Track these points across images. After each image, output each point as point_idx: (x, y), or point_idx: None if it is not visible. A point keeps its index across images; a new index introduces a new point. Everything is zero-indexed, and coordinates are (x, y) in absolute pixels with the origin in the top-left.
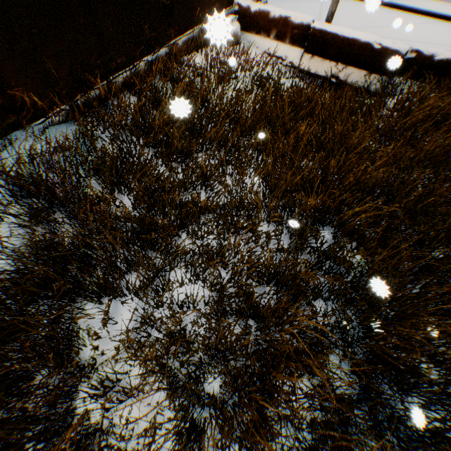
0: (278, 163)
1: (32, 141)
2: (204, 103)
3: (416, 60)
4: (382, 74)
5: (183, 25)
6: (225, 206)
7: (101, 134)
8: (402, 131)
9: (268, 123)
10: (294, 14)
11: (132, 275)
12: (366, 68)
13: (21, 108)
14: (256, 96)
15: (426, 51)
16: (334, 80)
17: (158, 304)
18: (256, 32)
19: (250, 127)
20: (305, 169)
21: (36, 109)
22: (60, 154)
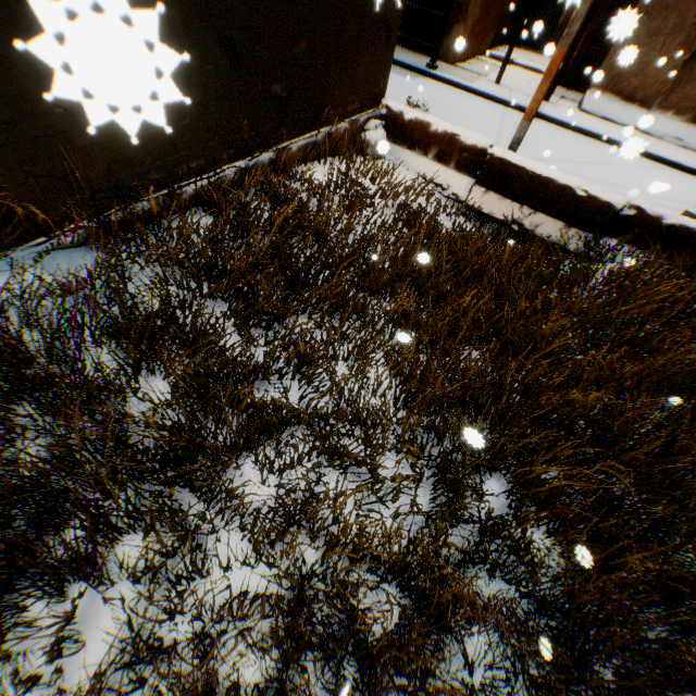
0: (424, 348)
1: (14, 274)
2: (318, 237)
3: (636, 219)
4: (586, 229)
5: (303, 125)
6: (328, 415)
7: (140, 270)
8: (620, 325)
9: (414, 281)
10: (465, 131)
11: (139, 537)
12: (563, 217)
13: (7, 219)
14: (399, 236)
15: (651, 209)
16: (516, 227)
17: (174, 611)
18: (408, 146)
19: (385, 283)
20: (467, 371)
21: (33, 223)
22: (60, 298)
